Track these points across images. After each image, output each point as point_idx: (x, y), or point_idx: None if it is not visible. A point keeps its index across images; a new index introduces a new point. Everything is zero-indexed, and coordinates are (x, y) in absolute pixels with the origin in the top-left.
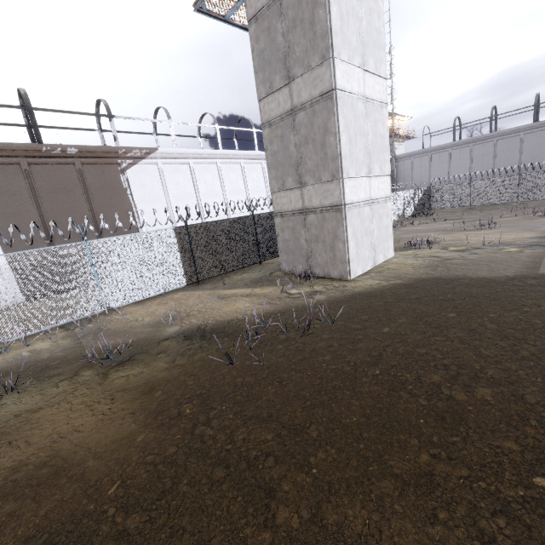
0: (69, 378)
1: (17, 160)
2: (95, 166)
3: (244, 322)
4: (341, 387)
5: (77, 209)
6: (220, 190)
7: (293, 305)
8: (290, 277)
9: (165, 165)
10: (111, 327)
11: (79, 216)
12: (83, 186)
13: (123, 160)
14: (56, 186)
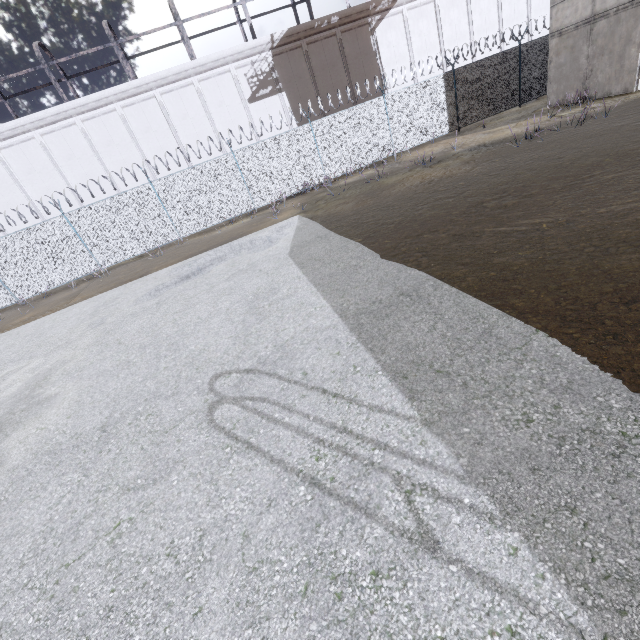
0: (407, 172)
1: (300, 43)
2: (351, 32)
3: (518, 136)
4: (607, 133)
5: (340, 84)
6: (466, 30)
7: (564, 121)
8: (558, 108)
9: (410, 12)
10: (405, 160)
11: (341, 91)
12: (343, 58)
13: (373, 18)
14: (325, 62)
